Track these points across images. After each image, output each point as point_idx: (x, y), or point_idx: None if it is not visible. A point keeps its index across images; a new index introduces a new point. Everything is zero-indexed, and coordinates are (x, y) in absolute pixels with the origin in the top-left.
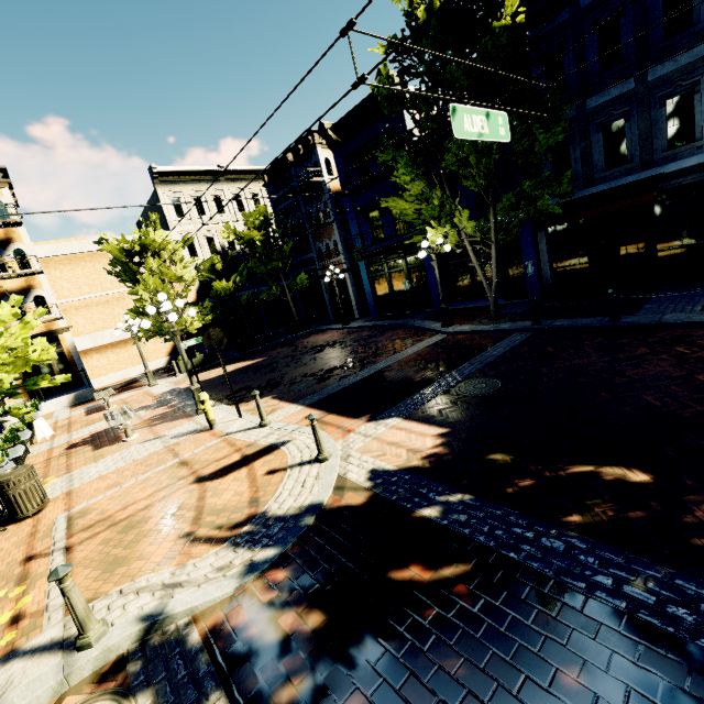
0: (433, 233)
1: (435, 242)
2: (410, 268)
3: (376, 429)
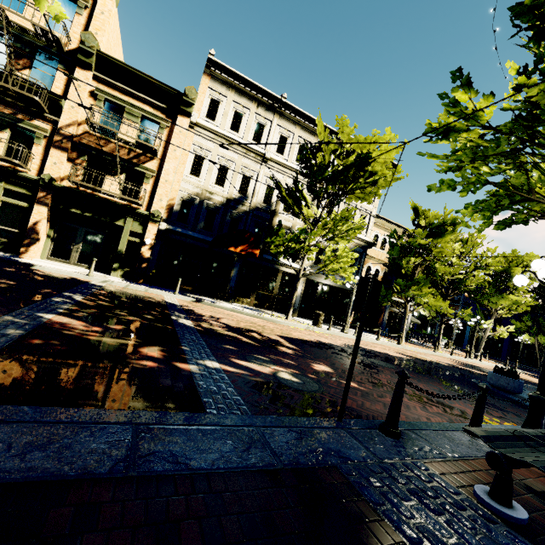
0: (526, 336)
1: (525, 339)
2: (494, 340)
3: (522, 371)
